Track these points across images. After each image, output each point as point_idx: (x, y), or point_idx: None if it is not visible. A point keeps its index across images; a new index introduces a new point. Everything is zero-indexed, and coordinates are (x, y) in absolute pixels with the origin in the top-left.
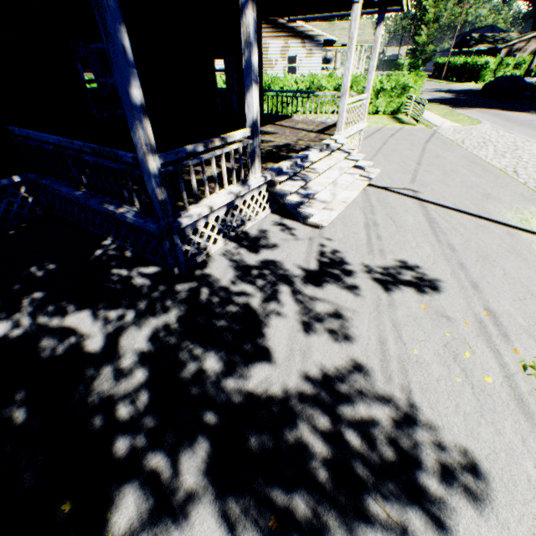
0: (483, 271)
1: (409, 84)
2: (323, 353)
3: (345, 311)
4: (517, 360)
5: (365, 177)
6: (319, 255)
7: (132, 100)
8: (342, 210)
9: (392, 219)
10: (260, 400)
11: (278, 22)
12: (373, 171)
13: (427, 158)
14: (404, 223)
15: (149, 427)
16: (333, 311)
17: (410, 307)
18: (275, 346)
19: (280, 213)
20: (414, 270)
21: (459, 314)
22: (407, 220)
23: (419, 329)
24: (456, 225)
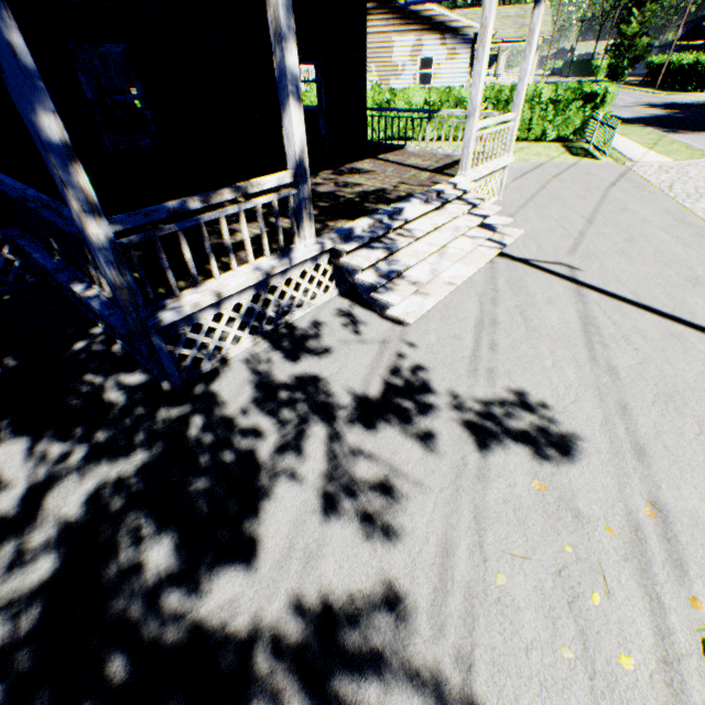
0: (661, 424)
1: (596, 96)
2: (341, 560)
3: (401, 480)
4: (693, 624)
5: (496, 242)
6: (389, 372)
7: (42, 132)
8: (447, 295)
9: (523, 314)
10: (207, 645)
11: (408, 9)
12: (512, 232)
13: (605, 213)
14: (542, 322)
15: (20, 672)
16: (381, 480)
17: (514, 485)
18: (267, 536)
19: (353, 295)
20: (537, 412)
21: (599, 508)
22: (547, 318)
23: (518, 531)
24: (629, 332)
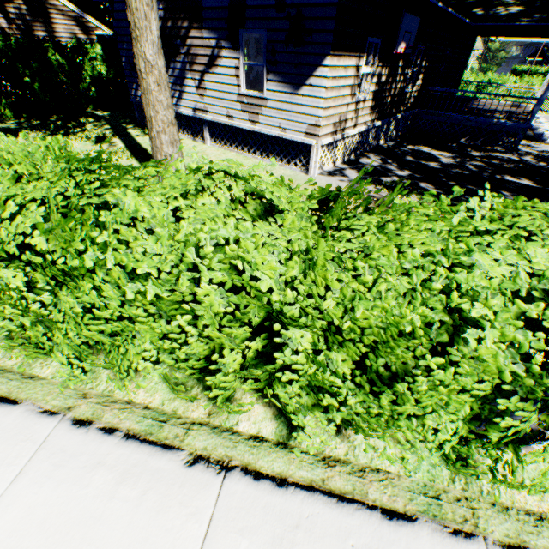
0: None
1: (535, 85)
2: None
3: None
4: None
5: None
6: None
7: None
8: None
9: None
10: None
11: None
12: None
13: None
14: None
15: None
16: None
17: None
18: None
19: (523, 140)
20: None
21: None
22: None
23: None
24: None
